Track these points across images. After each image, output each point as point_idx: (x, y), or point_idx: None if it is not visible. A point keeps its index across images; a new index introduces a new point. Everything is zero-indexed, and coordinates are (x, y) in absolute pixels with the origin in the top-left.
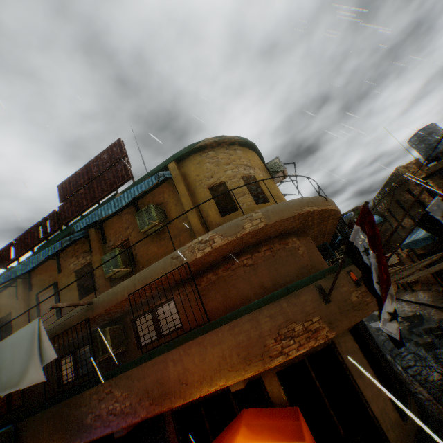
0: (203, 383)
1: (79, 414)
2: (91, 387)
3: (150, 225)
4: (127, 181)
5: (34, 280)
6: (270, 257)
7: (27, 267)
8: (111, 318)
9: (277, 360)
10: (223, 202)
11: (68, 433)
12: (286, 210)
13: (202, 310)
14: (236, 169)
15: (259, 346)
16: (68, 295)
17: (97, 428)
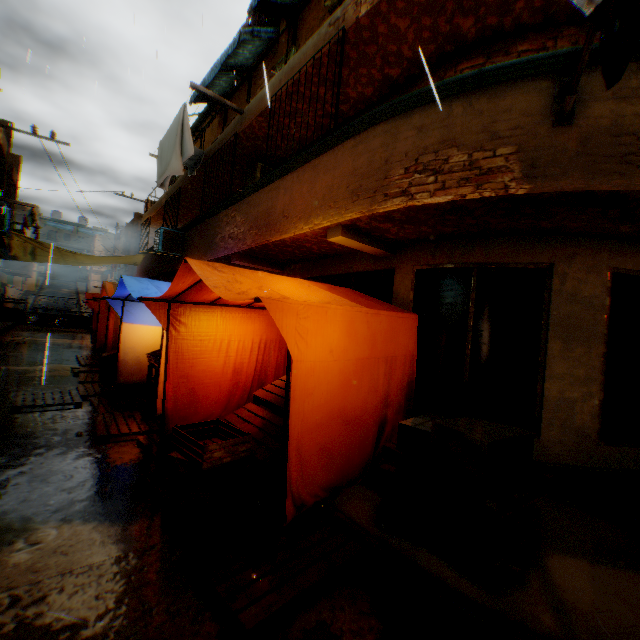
0: (301, 219)
1: (214, 234)
2: (223, 209)
3: None
4: None
5: (229, 113)
6: None
7: (211, 76)
8: (271, 159)
9: (392, 203)
10: None
11: (206, 249)
12: None
13: None
14: None
15: (378, 177)
16: None
17: (220, 248)
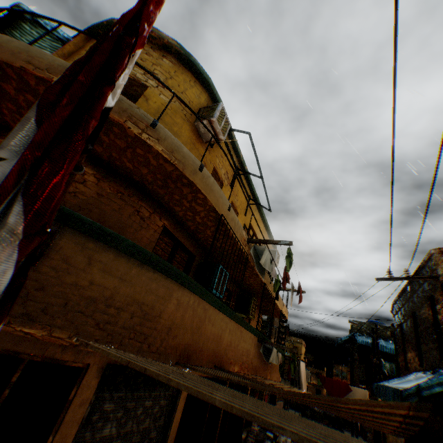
0: None
1: None
2: None
3: None
4: None
5: None
6: None
7: None
8: None
9: None
10: None
11: None
12: (13, 51)
13: None
14: None
15: None
16: None
17: None
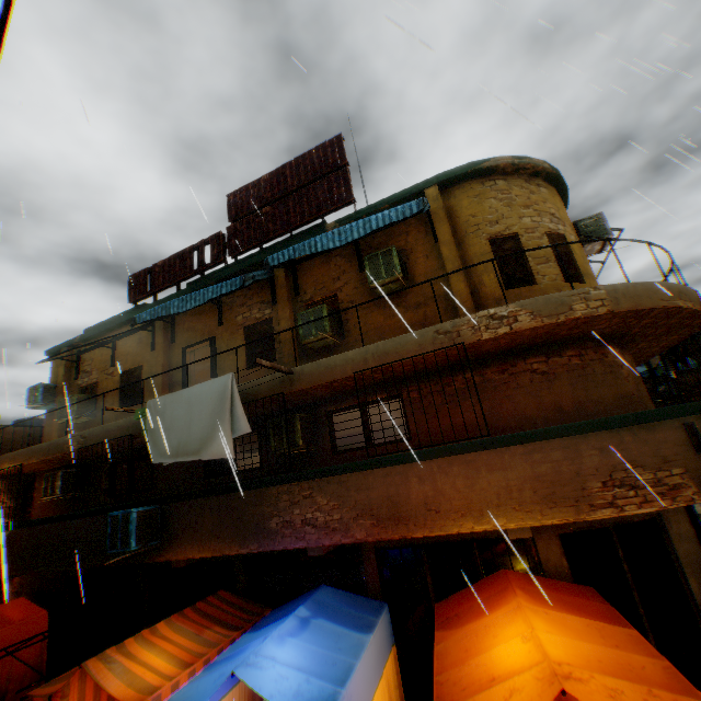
0: (465, 516)
1: (259, 515)
2: (280, 484)
3: (388, 280)
4: (345, 205)
5: (179, 328)
6: (578, 369)
7: (185, 305)
8: (299, 403)
9: (601, 514)
10: (509, 267)
11: (240, 535)
12: (644, 295)
13: (448, 422)
14: (538, 218)
15: (572, 487)
16: (230, 358)
17: (284, 538)
